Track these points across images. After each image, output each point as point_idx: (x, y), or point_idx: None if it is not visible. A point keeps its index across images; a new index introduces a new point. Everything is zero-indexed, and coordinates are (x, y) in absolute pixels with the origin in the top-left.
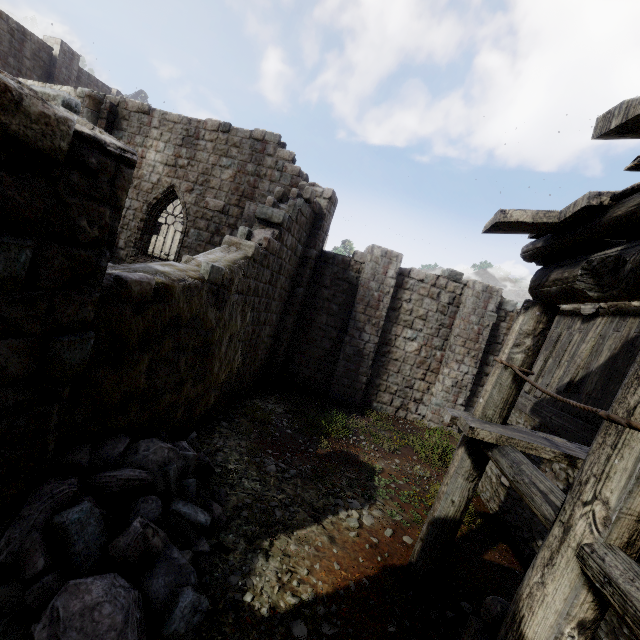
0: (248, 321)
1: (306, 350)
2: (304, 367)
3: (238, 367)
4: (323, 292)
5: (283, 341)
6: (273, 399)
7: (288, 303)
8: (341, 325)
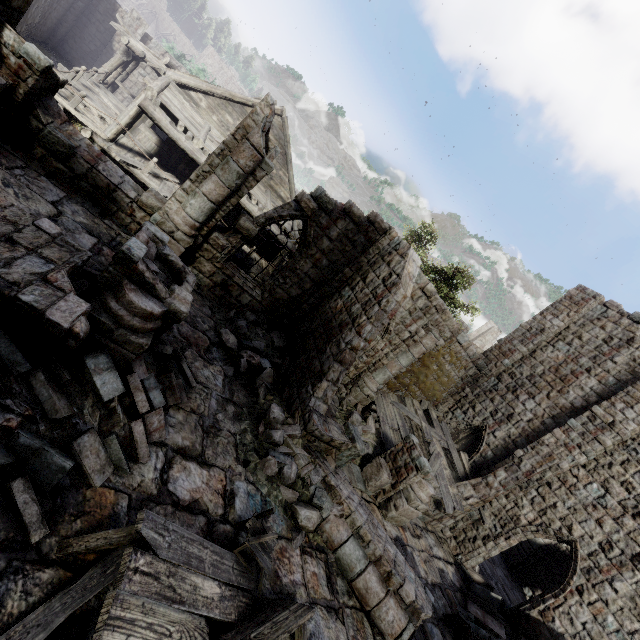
0: (47, 4)
1: (78, 42)
2: (75, 51)
3: (36, 23)
4: (97, 15)
5: (64, 27)
6: (51, 53)
7: (72, 7)
8: (104, 42)
